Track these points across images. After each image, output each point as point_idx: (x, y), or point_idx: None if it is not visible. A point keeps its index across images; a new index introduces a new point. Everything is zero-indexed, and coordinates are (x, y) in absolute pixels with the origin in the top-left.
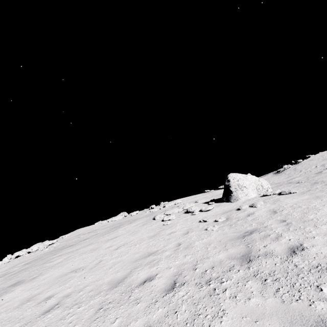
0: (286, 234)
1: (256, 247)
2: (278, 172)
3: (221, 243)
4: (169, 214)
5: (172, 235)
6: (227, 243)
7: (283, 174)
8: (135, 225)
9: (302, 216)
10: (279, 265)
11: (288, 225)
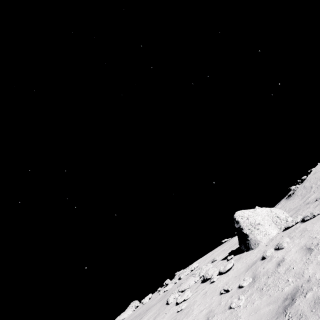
0: None
1: None
2: (289, 196)
3: None
4: (184, 290)
5: None
6: None
7: (295, 196)
8: None
9: None
10: None
11: None
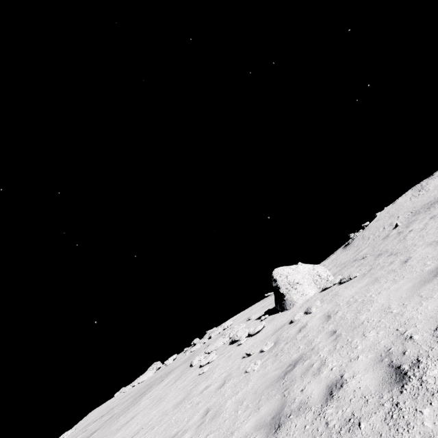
0: (330, 358)
1: (292, 393)
2: (347, 245)
3: (256, 397)
4: (211, 352)
5: (205, 393)
6: (262, 394)
7: (351, 247)
8: (165, 384)
9: (354, 318)
10: (309, 428)
11: (336, 339)
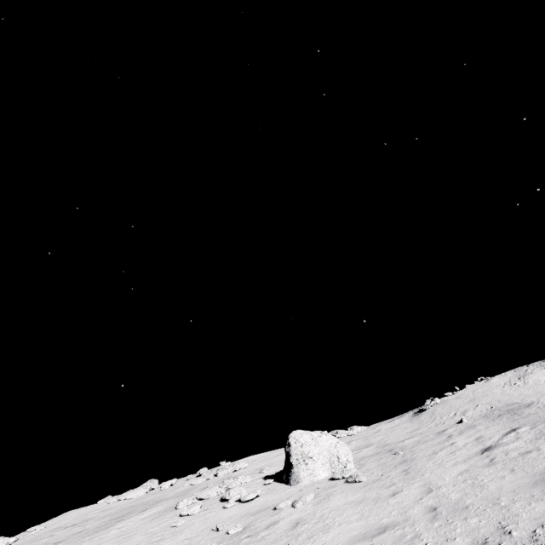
0: None
1: None
2: (418, 413)
3: None
4: (202, 499)
5: None
6: None
7: (417, 420)
8: (143, 518)
9: (300, 543)
10: None
11: None
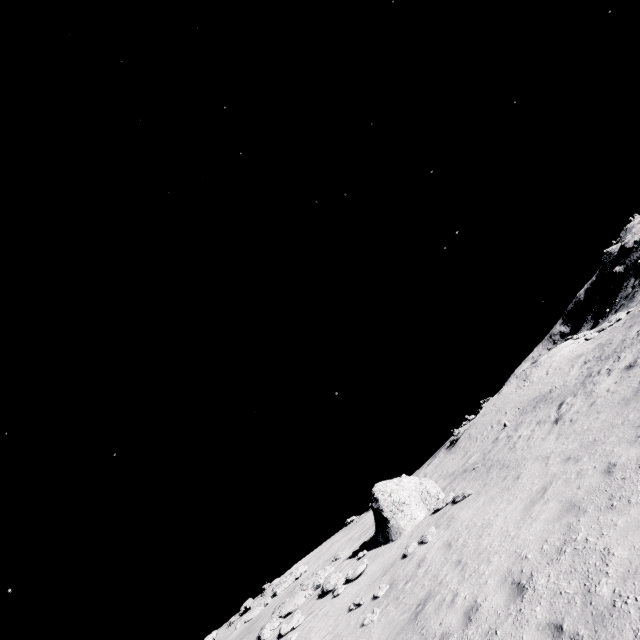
0: (461, 588)
1: (431, 629)
2: (451, 446)
3: None
4: (289, 614)
5: None
6: None
7: (457, 449)
8: None
9: (477, 544)
10: None
11: (463, 568)
